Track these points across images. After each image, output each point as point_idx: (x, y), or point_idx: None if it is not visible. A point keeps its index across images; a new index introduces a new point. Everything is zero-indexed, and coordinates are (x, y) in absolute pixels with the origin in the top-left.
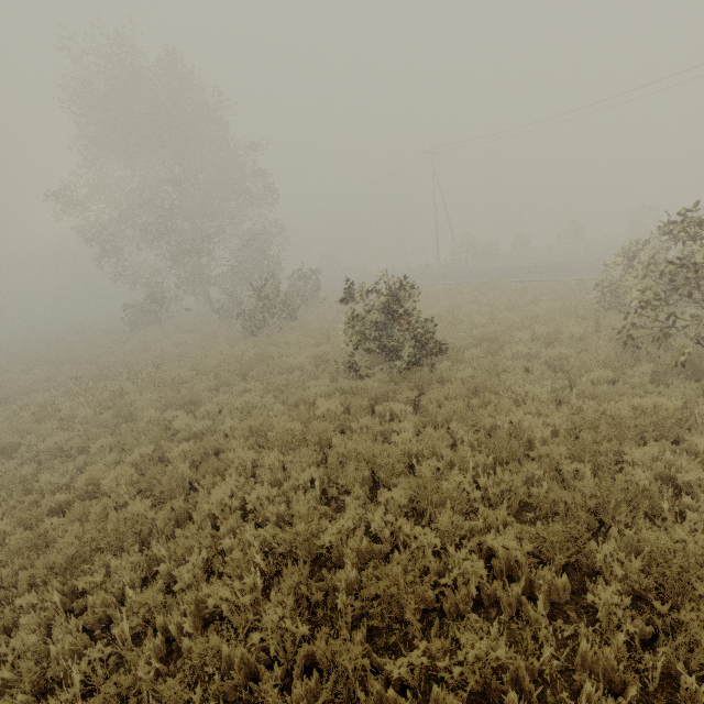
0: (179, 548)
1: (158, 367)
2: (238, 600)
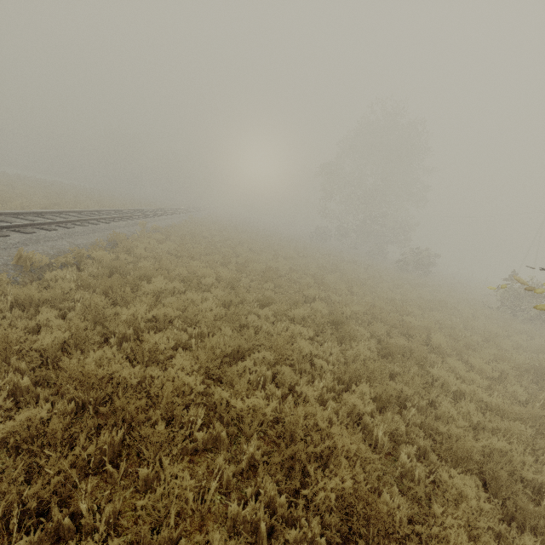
0: (466, 319)
1: (368, 266)
2: (502, 332)
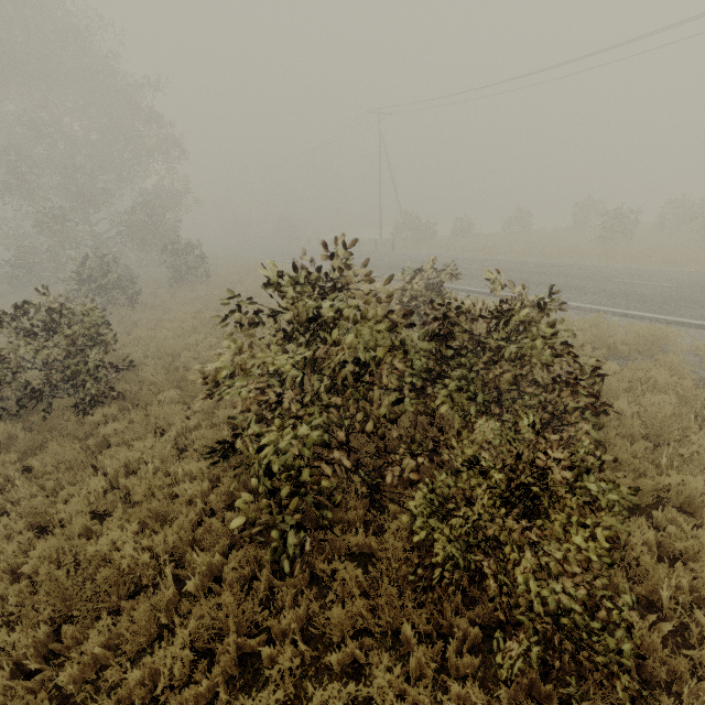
0: None
1: None
2: None
